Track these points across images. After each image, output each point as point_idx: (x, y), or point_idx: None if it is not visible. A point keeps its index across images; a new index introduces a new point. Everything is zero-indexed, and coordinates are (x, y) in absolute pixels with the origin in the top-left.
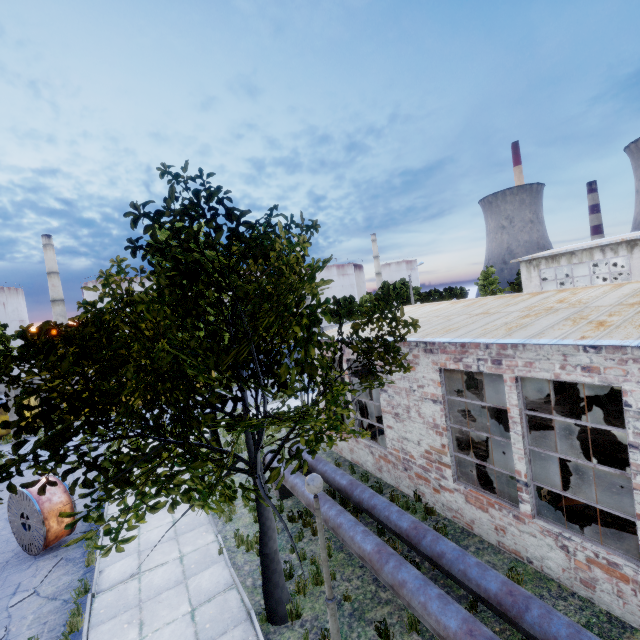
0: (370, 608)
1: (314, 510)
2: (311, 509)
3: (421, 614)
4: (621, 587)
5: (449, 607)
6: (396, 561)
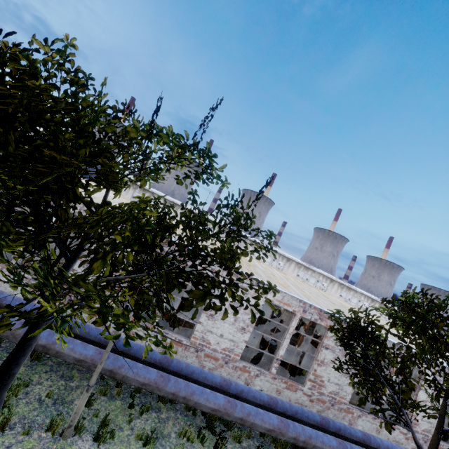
0: (67, 395)
1: (13, 334)
2: (5, 333)
3: (134, 378)
4: (179, 349)
5: (150, 369)
6: (114, 356)
